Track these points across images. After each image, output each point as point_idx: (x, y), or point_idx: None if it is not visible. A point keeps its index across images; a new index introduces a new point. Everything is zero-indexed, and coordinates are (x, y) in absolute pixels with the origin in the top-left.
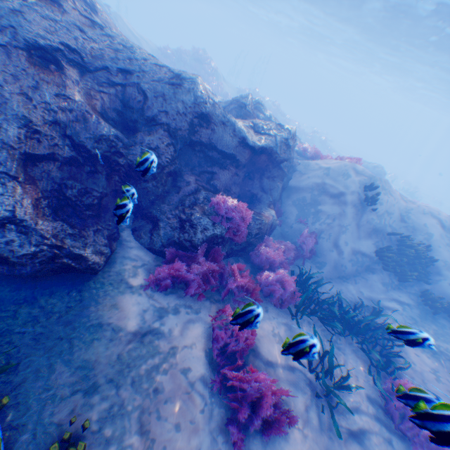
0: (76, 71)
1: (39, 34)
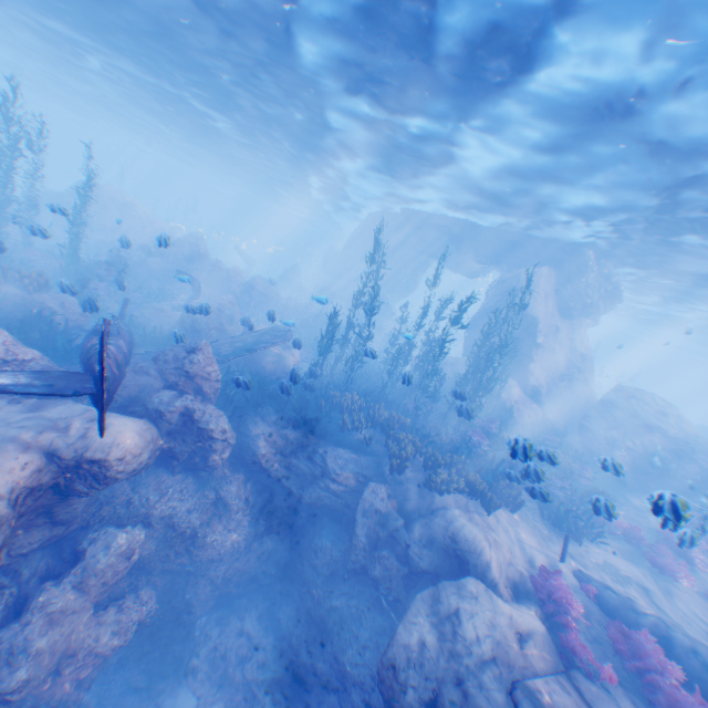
0: (658, 435)
1: (649, 422)
